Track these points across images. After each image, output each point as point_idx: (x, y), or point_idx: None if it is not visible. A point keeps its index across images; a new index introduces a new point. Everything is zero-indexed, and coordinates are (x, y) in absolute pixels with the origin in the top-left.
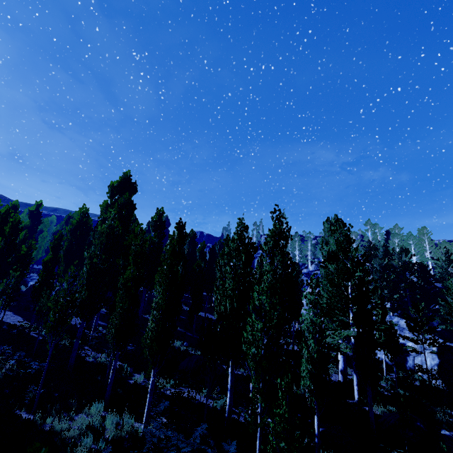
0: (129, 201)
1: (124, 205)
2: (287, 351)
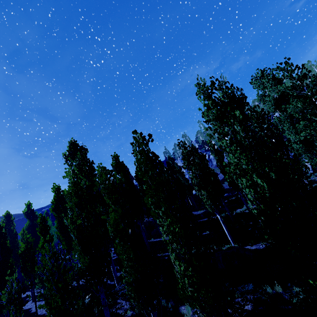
0: (83, 158)
1: (81, 163)
2: None
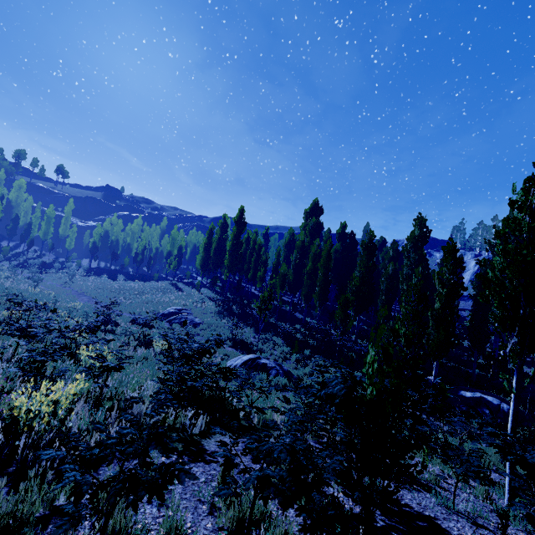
0: (315, 222)
1: (312, 226)
2: (465, 348)
